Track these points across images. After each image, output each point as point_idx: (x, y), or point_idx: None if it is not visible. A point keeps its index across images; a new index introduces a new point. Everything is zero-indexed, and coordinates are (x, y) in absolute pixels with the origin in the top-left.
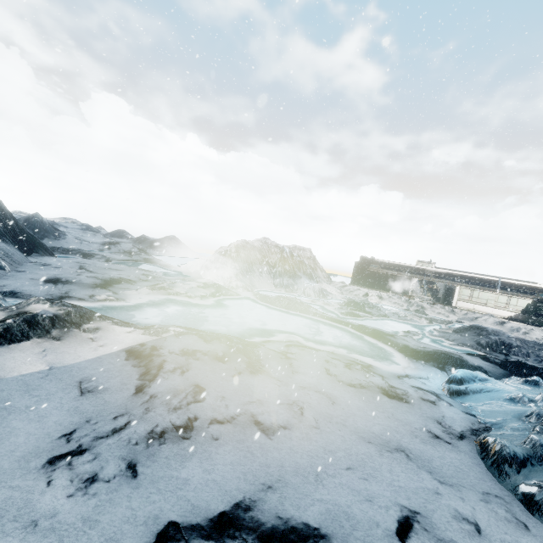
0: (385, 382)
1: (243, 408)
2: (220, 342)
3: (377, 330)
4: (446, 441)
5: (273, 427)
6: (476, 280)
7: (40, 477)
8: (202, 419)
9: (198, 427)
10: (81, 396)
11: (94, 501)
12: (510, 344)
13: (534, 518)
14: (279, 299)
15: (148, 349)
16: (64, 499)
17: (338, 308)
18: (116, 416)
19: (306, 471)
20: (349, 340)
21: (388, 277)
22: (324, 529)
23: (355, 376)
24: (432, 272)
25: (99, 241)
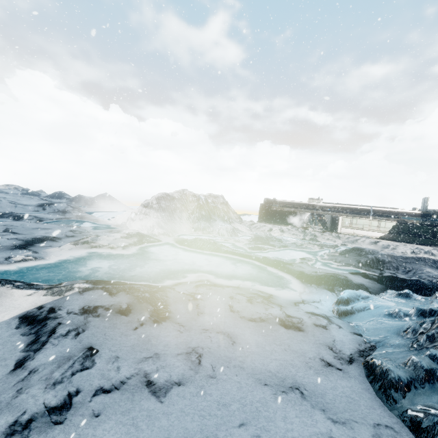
0: (283, 312)
1: (136, 367)
2: (126, 293)
3: (278, 260)
4: (338, 368)
5: (166, 385)
6: (354, 210)
7: None
8: (85, 391)
9: (77, 403)
10: None
11: None
12: (383, 261)
13: None
14: (195, 242)
15: (44, 313)
16: None
17: (247, 244)
18: None
19: None
20: (254, 272)
21: (287, 213)
22: None
23: (255, 310)
24: (320, 207)
25: (34, 203)
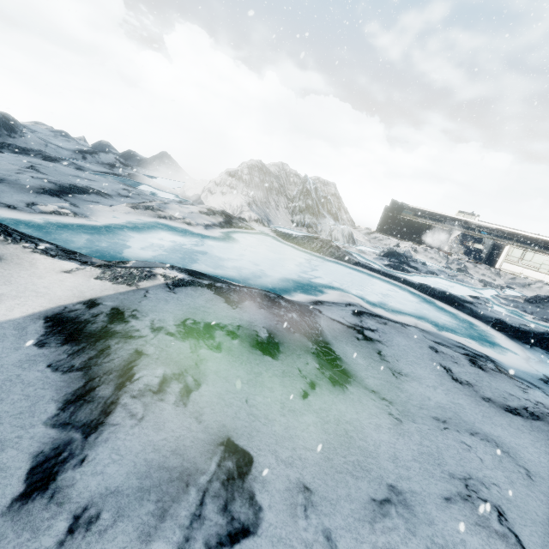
0: None
1: (375, 543)
2: (256, 306)
3: (449, 293)
4: None
5: None
6: (530, 240)
7: None
8: None
9: None
10: None
11: None
12: None
13: None
14: (309, 240)
15: (100, 318)
16: None
17: (378, 258)
18: None
19: None
20: (415, 305)
21: (423, 226)
22: None
23: (502, 387)
24: (477, 226)
25: (72, 147)
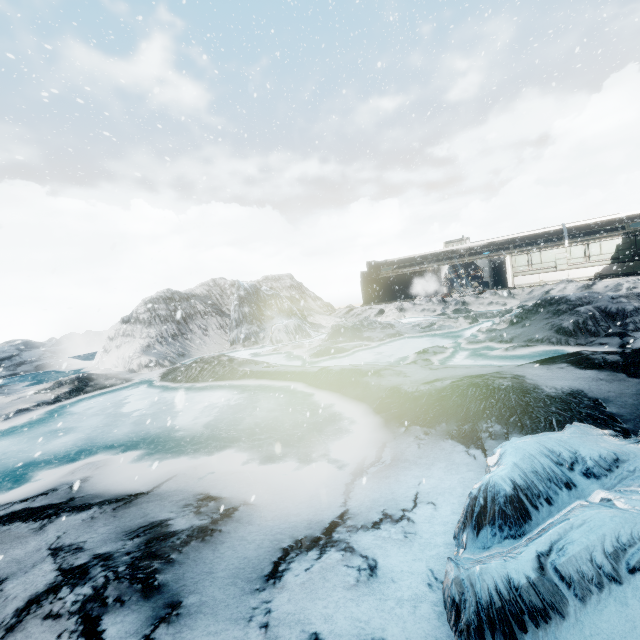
0: None
1: None
2: None
3: (348, 370)
4: None
5: None
6: (530, 239)
7: None
8: None
9: None
10: None
11: None
12: (621, 312)
13: None
14: (187, 368)
15: None
16: None
17: (314, 347)
18: None
19: None
20: (277, 416)
21: (408, 277)
22: None
23: None
24: (466, 250)
25: None
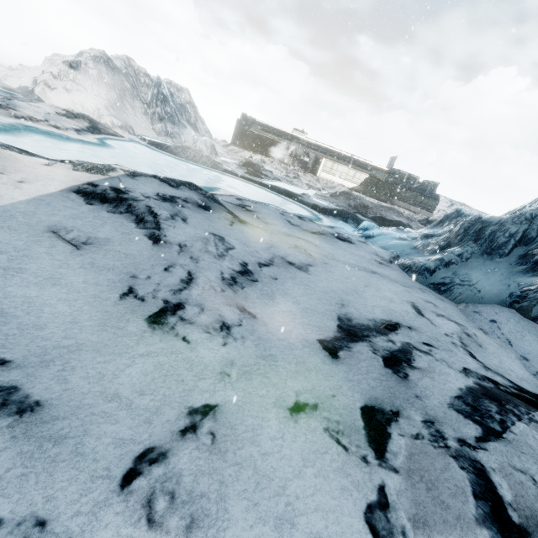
0: (332, 230)
1: (270, 253)
2: (188, 189)
3: (289, 191)
4: (386, 265)
5: (303, 265)
6: (337, 154)
7: (165, 338)
8: (251, 264)
9: (254, 271)
10: (80, 250)
11: (249, 342)
12: (368, 206)
13: (441, 296)
14: (183, 150)
15: (109, 192)
16: (223, 348)
17: (239, 168)
18: (165, 268)
19: (349, 291)
20: (269, 199)
21: (269, 141)
22: (393, 320)
23: (311, 226)
24: (306, 142)
25: None
